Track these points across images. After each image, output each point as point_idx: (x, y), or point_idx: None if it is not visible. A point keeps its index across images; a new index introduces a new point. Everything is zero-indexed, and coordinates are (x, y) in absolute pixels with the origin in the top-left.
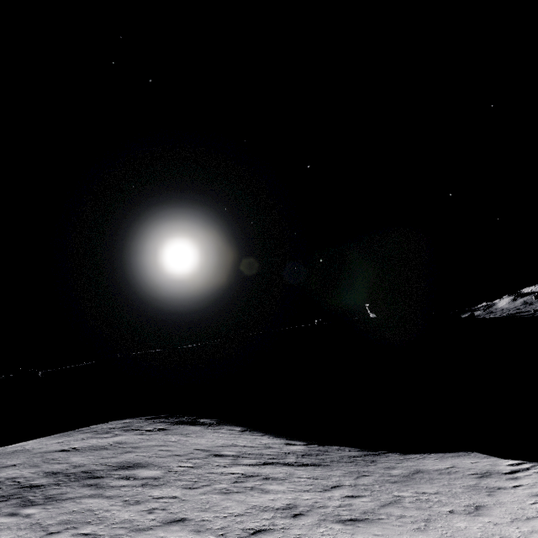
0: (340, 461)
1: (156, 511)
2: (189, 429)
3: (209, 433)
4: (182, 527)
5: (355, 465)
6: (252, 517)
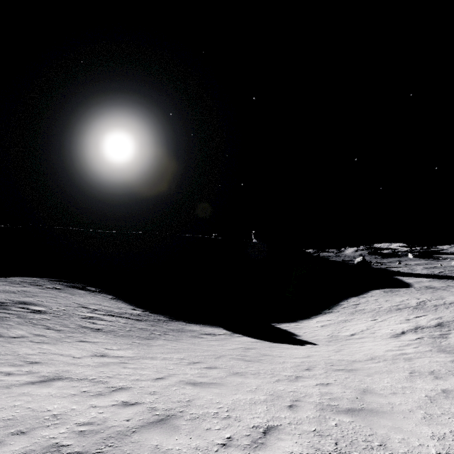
0: (151, 320)
1: (33, 321)
2: (77, 292)
3: (89, 296)
4: (42, 327)
5: (156, 323)
6: (78, 329)
